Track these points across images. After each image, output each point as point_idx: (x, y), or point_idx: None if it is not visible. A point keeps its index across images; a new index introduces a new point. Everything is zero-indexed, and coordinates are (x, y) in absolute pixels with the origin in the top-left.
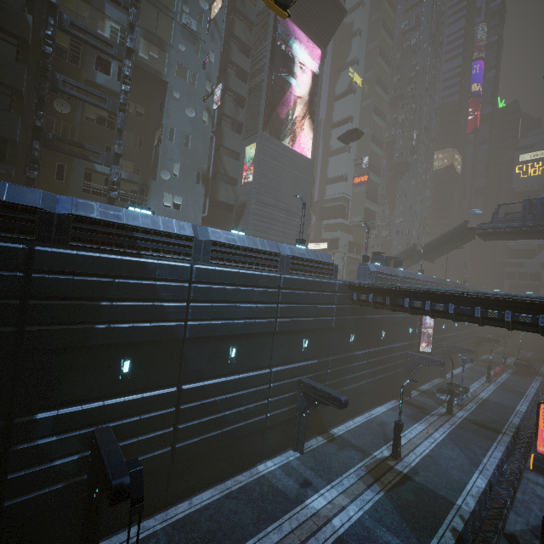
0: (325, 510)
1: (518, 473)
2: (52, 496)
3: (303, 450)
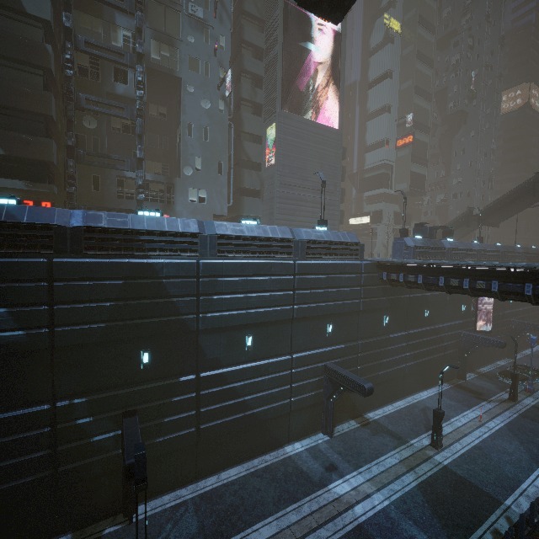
0: (348, 496)
1: None
2: (95, 466)
3: (332, 434)
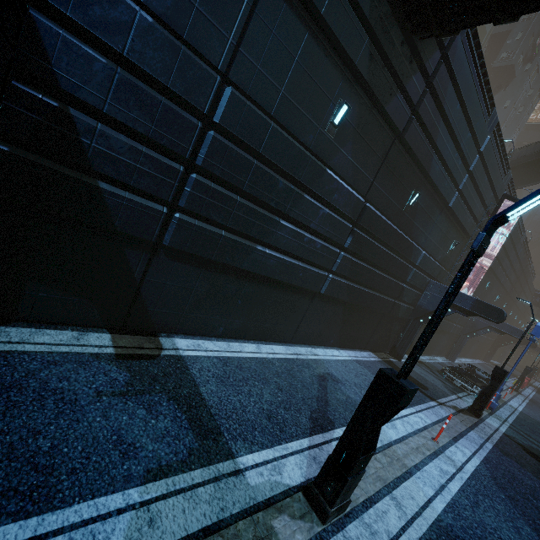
0: None
1: None
2: None
3: None
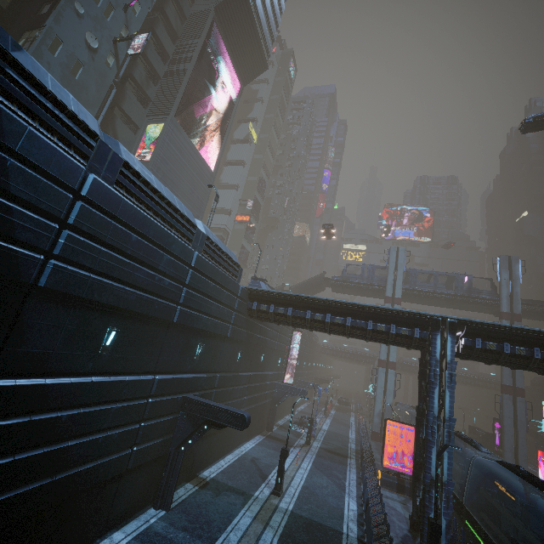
0: None
1: (378, 488)
2: None
3: (170, 505)
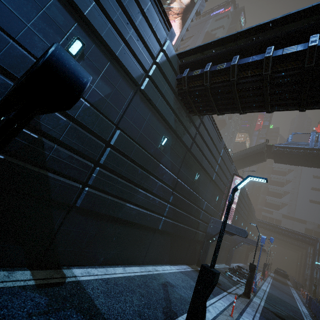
0: None
1: None
2: None
3: None
